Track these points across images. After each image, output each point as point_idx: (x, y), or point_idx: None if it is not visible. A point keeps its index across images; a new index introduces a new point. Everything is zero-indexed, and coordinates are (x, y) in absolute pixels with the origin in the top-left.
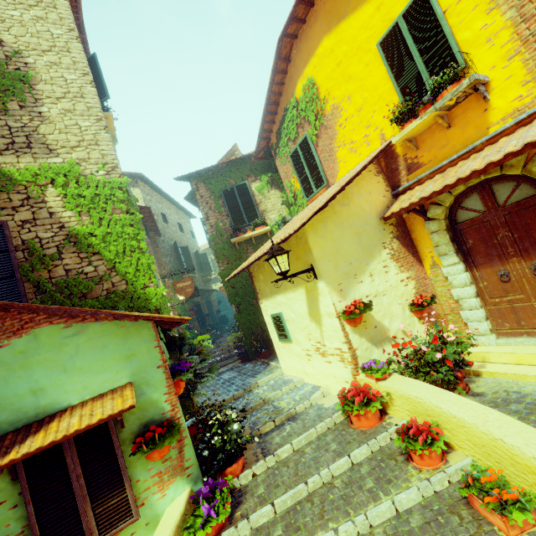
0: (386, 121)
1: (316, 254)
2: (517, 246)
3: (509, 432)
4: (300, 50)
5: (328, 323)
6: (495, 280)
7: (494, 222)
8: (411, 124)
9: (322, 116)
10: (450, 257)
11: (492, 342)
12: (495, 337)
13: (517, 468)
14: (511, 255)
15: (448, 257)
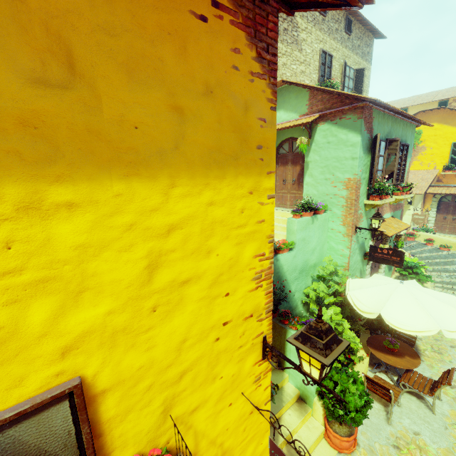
0: (439, 164)
1: (415, 199)
2: (452, 212)
3: (451, 240)
4: (422, 117)
5: (406, 217)
6: (442, 218)
7: (451, 204)
8: (449, 173)
9: (416, 146)
10: (434, 209)
11: (431, 233)
12: (432, 231)
13: (450, 244)
14: (450, 213)
15: (433, 209)
